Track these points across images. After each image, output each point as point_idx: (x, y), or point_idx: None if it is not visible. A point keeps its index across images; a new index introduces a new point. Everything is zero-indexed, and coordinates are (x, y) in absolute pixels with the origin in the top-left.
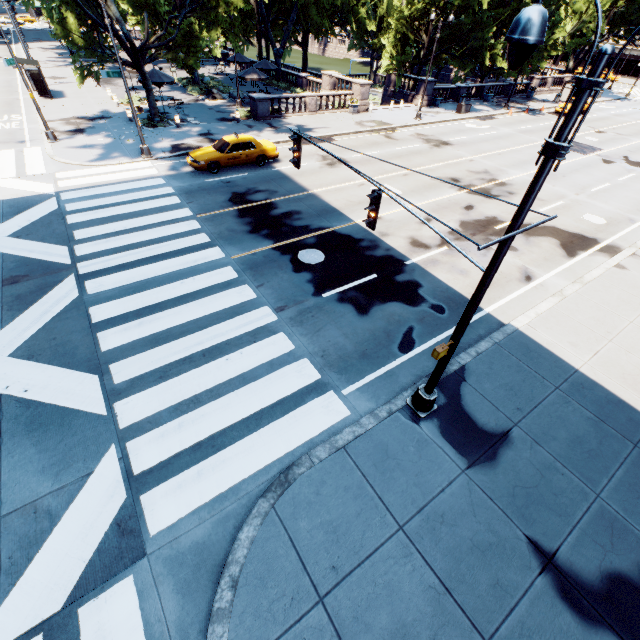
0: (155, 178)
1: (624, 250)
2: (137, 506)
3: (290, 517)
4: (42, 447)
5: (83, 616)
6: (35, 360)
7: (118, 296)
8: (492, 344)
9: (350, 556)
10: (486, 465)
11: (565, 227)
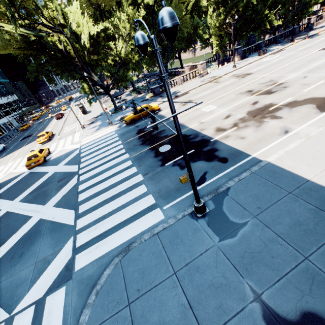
0: (112, 132)
1: None
2: (74, 259)
3: (125, 265)
4: (53, 238)
5: (47, 300)
6: (59, 207)
7: (88, 180)
8: (250, 173)
9: (147, 285)
10: (229, 240)
11: (322, 95)
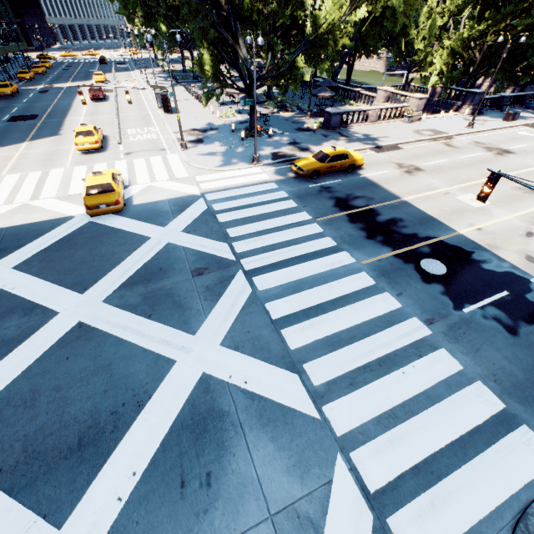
0: (269, 183)
1: None
2: (387, 531)
3: None
4: (278, 444)
5: None
6: (241, 351)
7: (283, 294)
8: None
9: None
10: None
11: None
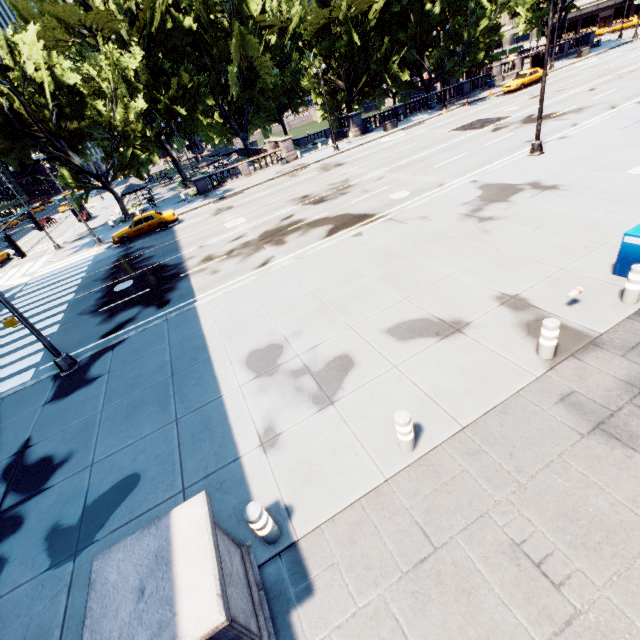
0: (90, 257)
1: (382, 218)
2: None
3: None
4: None
5: None
6: None
7: None
8: (162, 321)
9: None
10: (59, 399)
11: (357, 211)
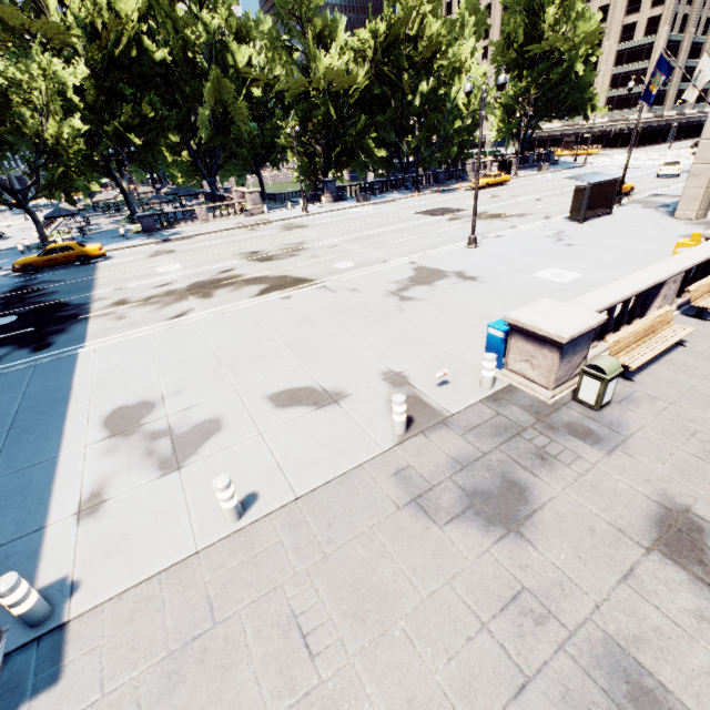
0: None
1: (317, 284)
2: None
3: None
4: None
5: None
6: None
7: None
8: (29, 366)
9: None
10: None
11: (298, 274)
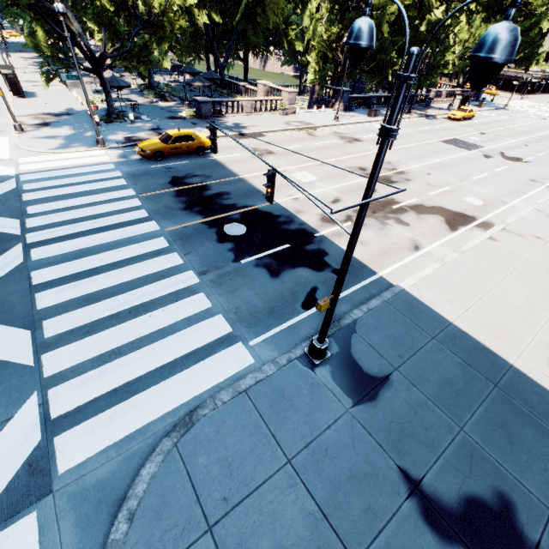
0: (106, 164)
1: (496, 225)
2: (50, 447)
3: (190, 454)
4: None
5: None
6: None
7: (59, 262)
8: (381, 302)
9: (241, 488)
10: (368, 404)
11: (450, 207)
